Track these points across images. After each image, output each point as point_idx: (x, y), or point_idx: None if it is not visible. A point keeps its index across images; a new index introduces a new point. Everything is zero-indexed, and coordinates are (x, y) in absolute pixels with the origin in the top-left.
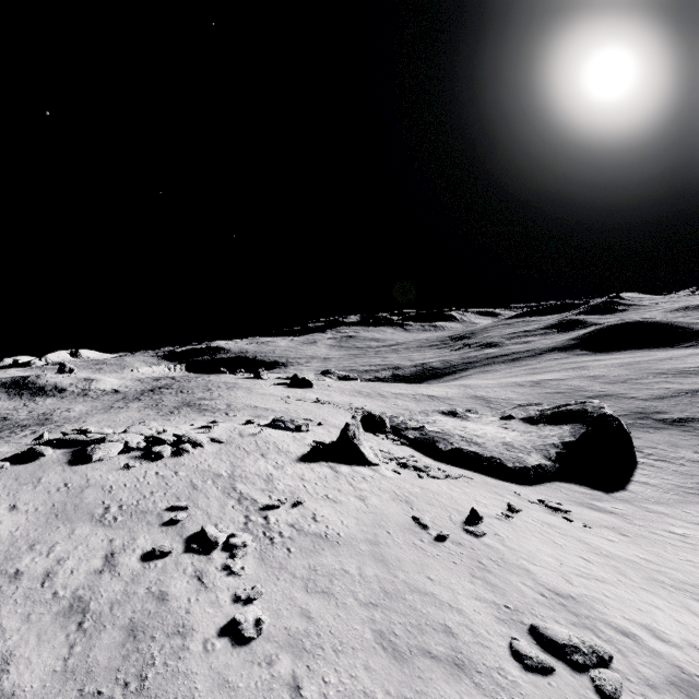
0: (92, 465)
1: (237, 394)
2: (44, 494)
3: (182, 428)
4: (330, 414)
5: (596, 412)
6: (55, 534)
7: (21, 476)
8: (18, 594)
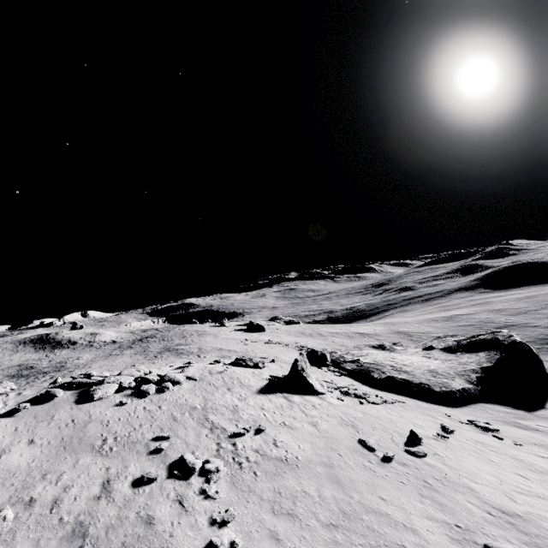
0: (93, 403)
1: (206, 340)
2: (55, 429)
3: (164, 369)
4: (280, 352)
5: (507, 340)
6: (62, 464)
7: (38, 415)
8: (30, 520)
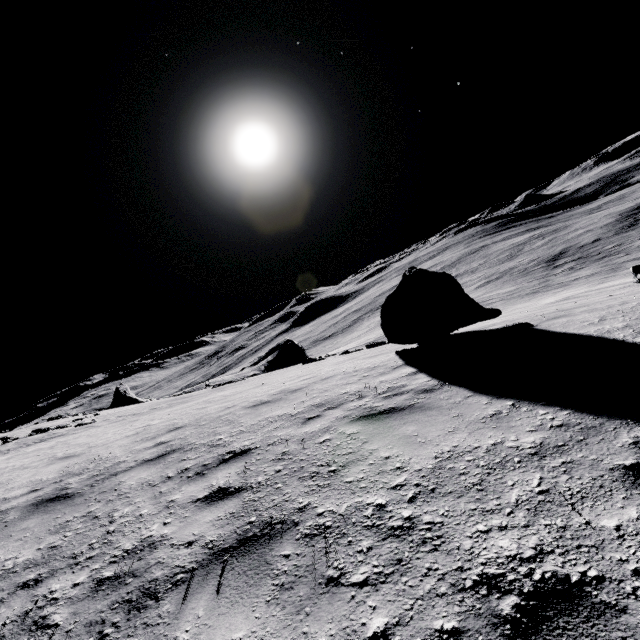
0: None
1: None
2: None
3: None
4: None
5: (283, 342)
6: None
7: None
8: None
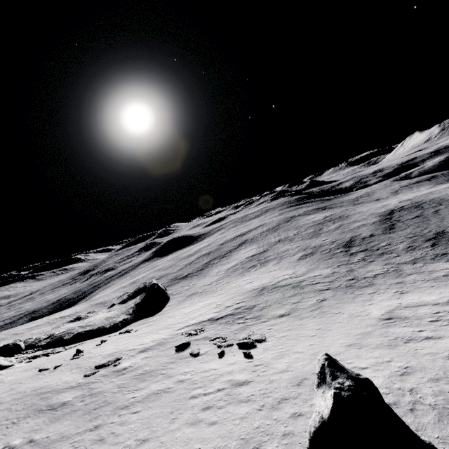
0: None
1: None
2: None
3: None
4: None
5: (150, 284)
6: None
7: None
8: None
